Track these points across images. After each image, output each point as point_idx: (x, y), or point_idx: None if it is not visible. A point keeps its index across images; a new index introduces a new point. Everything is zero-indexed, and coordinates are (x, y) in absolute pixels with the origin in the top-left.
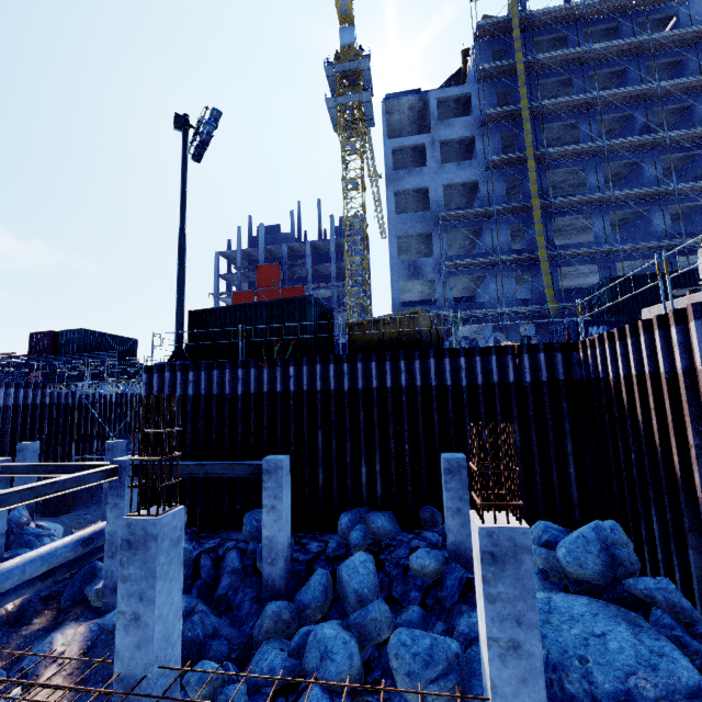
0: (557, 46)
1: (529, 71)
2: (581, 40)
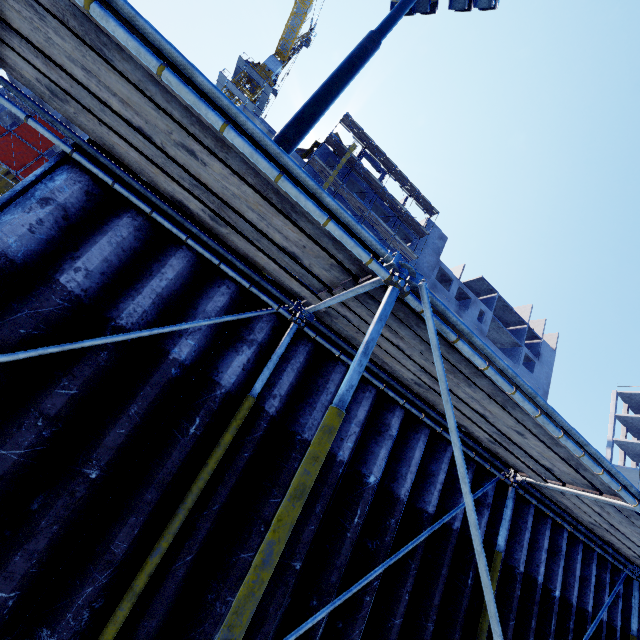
0: (361, 198)
1: (336, 189)
2: (371, 205)
